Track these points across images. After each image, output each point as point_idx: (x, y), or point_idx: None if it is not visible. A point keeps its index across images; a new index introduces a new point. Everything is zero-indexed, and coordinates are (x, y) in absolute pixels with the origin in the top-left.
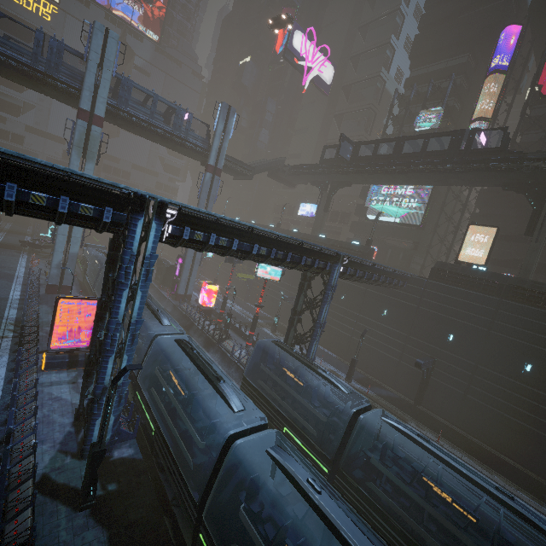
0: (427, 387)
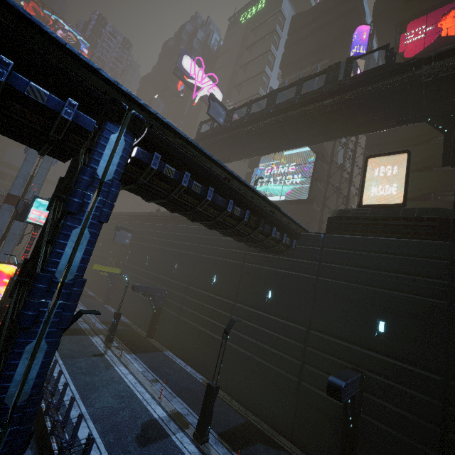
0: (358, 440)
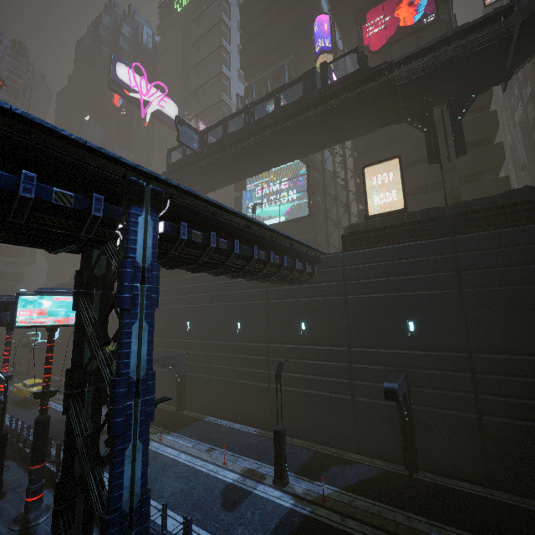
0: (414, 429)
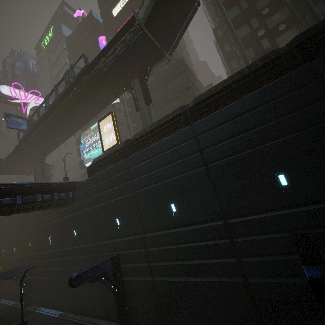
0: (128, 294)
